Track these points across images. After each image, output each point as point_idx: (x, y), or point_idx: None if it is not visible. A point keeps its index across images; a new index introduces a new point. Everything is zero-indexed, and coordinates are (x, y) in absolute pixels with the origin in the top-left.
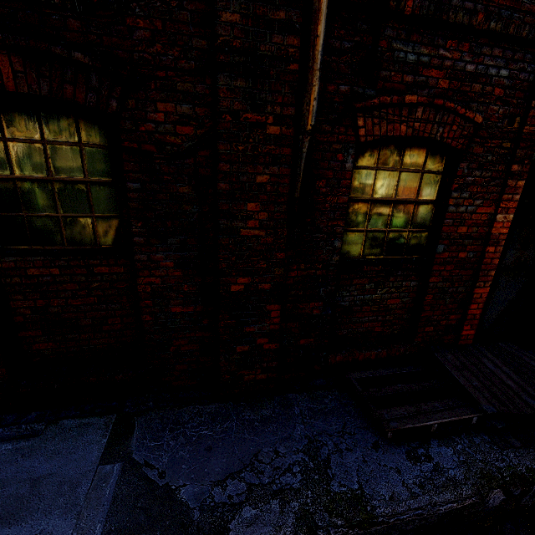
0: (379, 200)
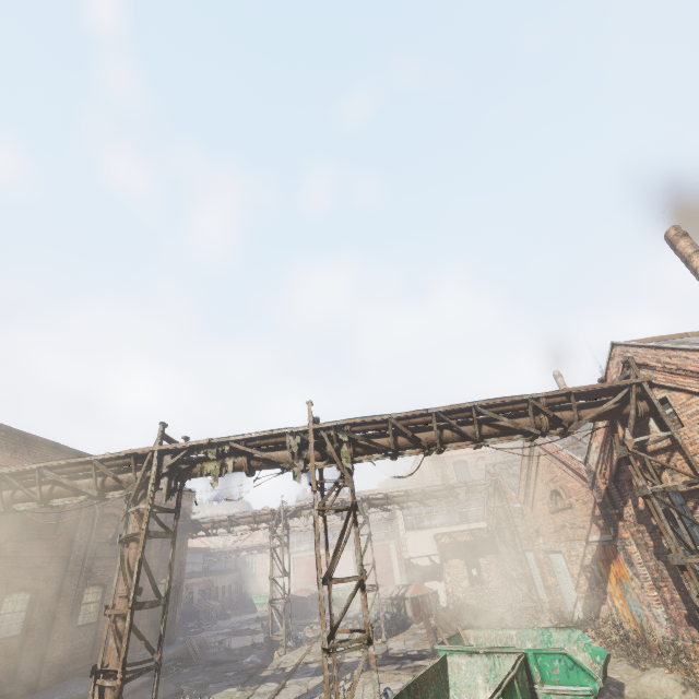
0: (88, 602)
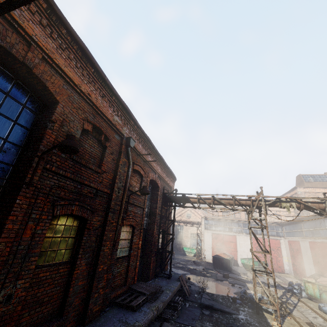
0: (123, 239)
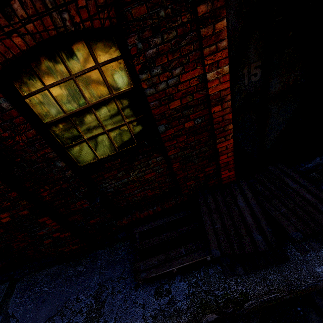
0: (74, 113)
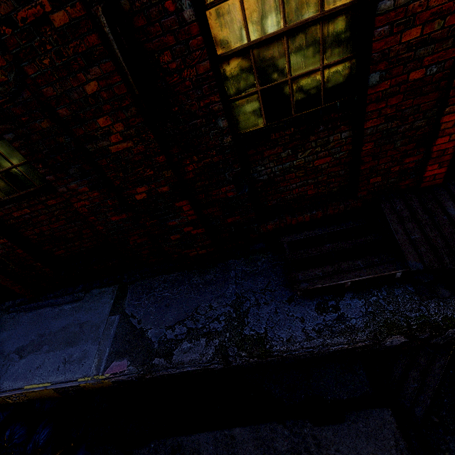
0: (261, 41)
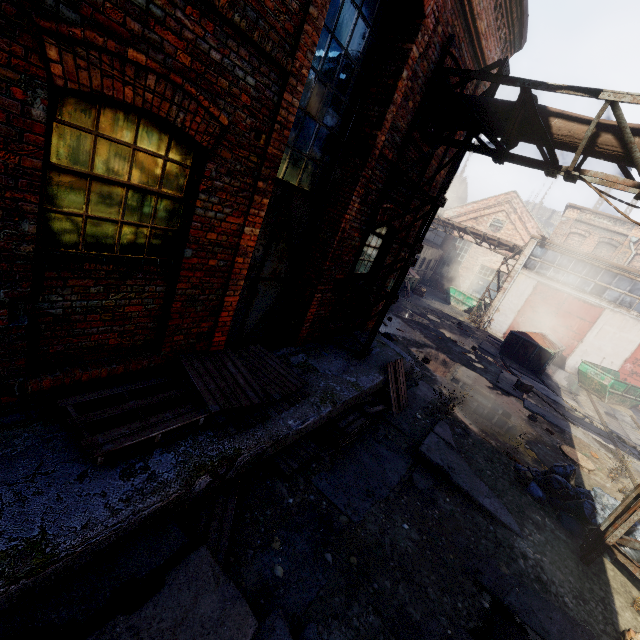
0: (104, 178)
